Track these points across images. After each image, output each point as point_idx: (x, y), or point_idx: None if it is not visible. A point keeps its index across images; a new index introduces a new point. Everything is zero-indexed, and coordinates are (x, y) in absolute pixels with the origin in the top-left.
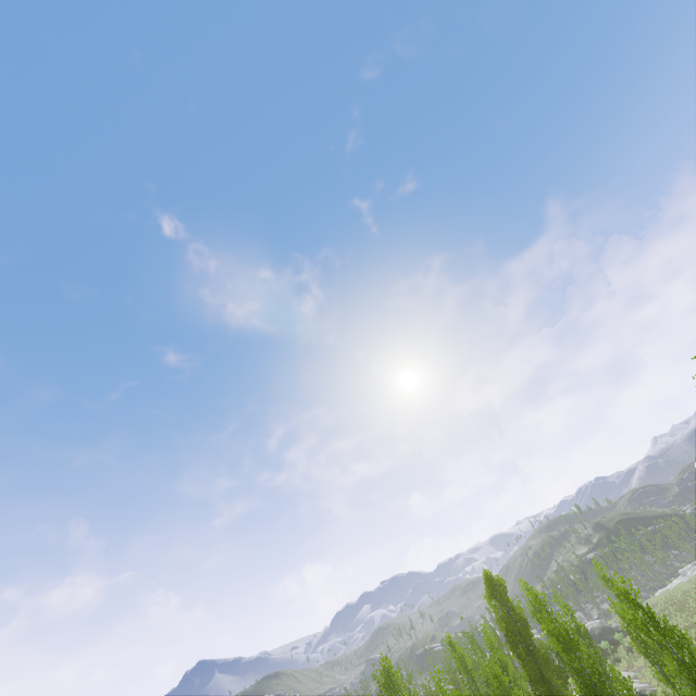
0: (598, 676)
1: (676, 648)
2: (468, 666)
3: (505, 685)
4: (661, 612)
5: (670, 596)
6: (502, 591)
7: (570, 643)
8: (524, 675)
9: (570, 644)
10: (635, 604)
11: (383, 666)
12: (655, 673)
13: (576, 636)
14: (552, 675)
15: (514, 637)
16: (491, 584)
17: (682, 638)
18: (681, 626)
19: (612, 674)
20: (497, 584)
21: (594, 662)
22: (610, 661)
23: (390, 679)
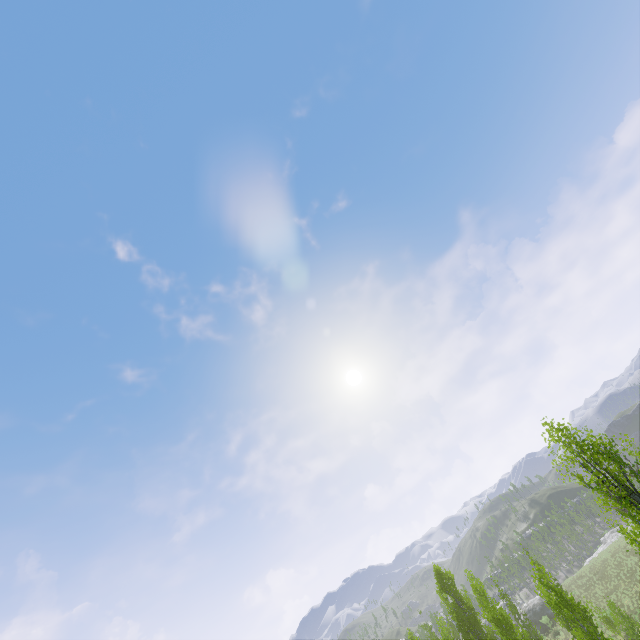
0: None
1: (582, 621)
2: None
3: None
4: (587, 582)
5: (593, 566)
6: (451, 583)
7: (506, 627)
8: None
9: (506, 628)
10: (549, 586)
11: None
12: None
13: (511, 620)
14: None
15: (465, 626)
16: (440, 578)
17: (585, 612)
18: (602, 594)
19: None
20: (446, 578)
21: None
22: (551, 635)
23: None
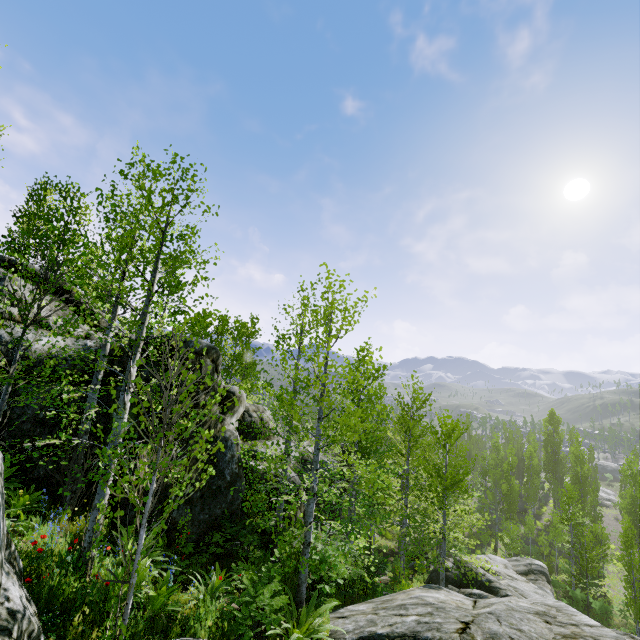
0: (585, 477)
1: (636, 490)
2: (513, 439)
3: (532, 455)
4: None
5: None
6: (557, 423)
7: (581, 461)
8: (542, 458)
9: (580, 461)
10: (631, 468)
11: (466, 416)
12: (621, 494)
13: (587, 461)
14: (560, 466)
15: (549, 443)
16: (551, 416)
17: None
18: None
19: (597, 484)
20: (556, 418)
21: (588, 473)
22: (605, 483)
23: (468, 423)
